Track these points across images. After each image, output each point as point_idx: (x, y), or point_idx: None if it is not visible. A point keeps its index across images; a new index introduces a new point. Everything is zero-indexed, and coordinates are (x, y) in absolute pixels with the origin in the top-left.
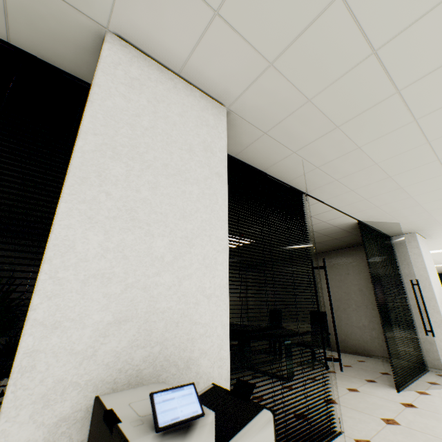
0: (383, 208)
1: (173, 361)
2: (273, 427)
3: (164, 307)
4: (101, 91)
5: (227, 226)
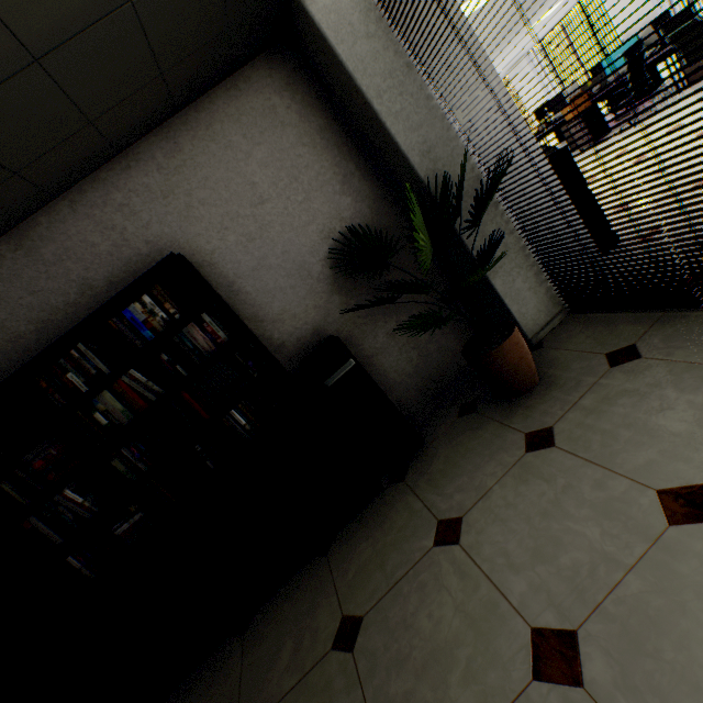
0: None
1: None
2: None
3: None
4: None
5: None
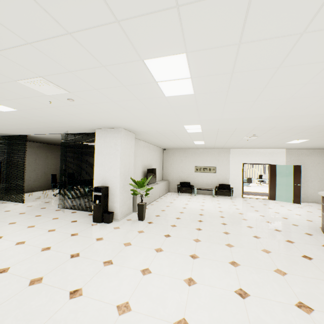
0: (43, 131)
1: None
2: None
3: None
4: None
5: None
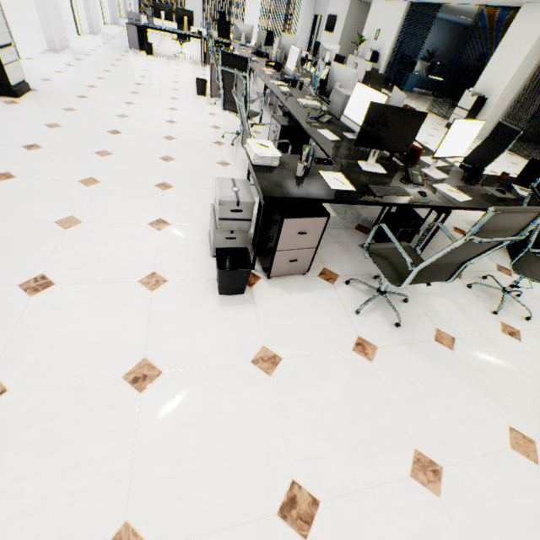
0: None
1: (488, 94)
2: (476, 98)
3: (492, 83)
4: (510, 28)
5: (520, 63)
